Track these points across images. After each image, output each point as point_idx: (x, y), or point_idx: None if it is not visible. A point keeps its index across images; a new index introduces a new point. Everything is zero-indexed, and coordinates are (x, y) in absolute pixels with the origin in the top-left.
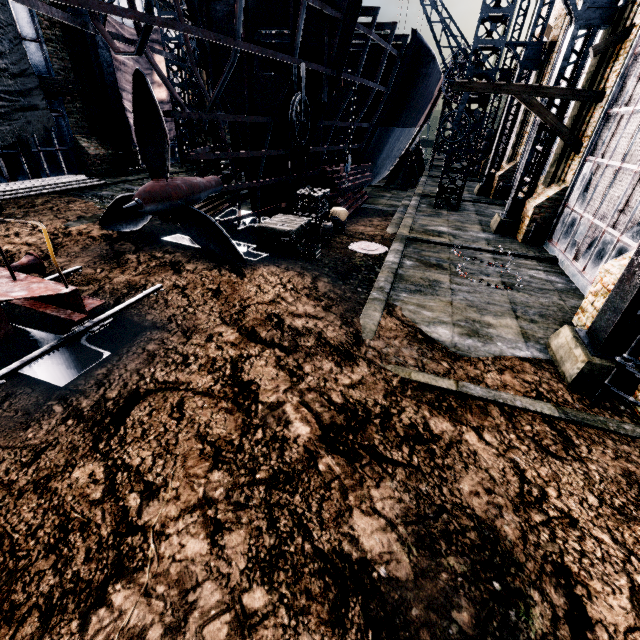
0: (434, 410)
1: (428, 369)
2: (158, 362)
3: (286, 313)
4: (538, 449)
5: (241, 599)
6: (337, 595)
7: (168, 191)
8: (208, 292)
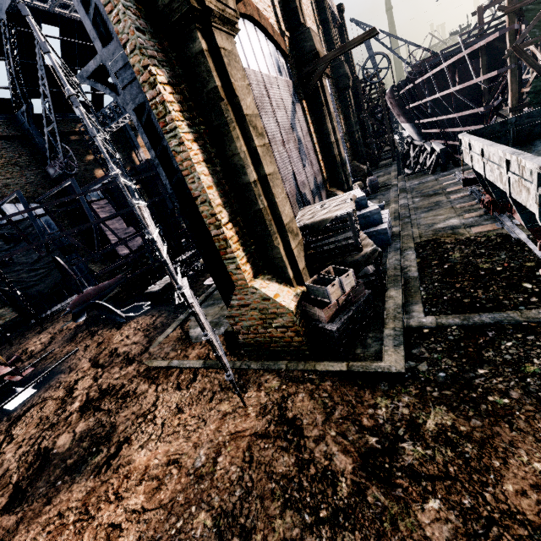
0: (147, 380)
1: (167, 357)
2: (50, 389)
3: (122, 346)
4: (176, 387)
5: (9, 467)
6: (35, 460)
7: (83, 299)
8: (96, 345)
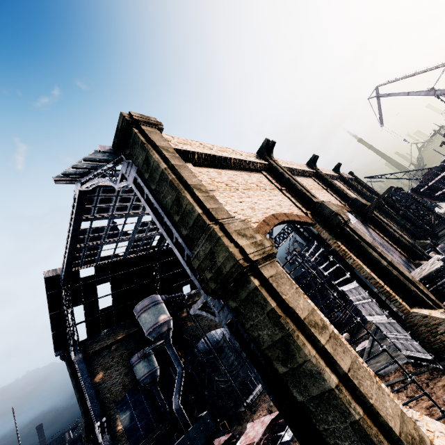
0: None
1: None
2: None
3: None
4: (396, 392)
5: None
6: None
7: None
8: None
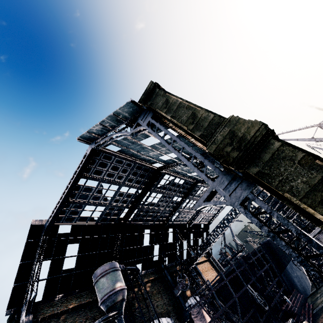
0: None
1: None
2: None
3: None
4: None
5: None
6: None
7: None
8: None
